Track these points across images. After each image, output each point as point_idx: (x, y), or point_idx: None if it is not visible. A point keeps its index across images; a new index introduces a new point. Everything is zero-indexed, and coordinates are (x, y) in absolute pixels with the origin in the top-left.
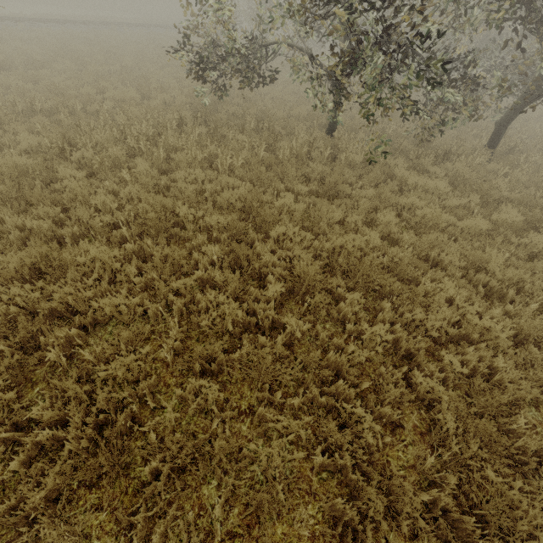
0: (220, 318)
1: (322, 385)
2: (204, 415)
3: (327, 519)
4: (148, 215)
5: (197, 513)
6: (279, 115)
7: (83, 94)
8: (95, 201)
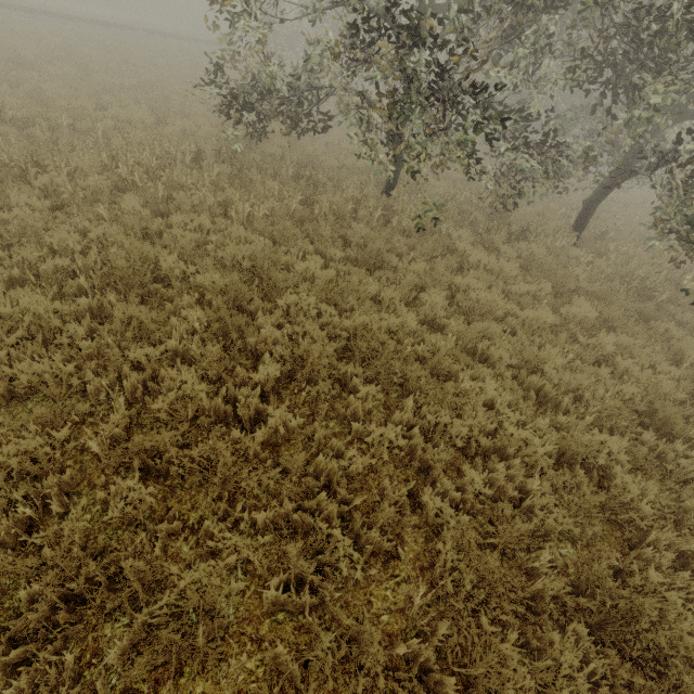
0: (182, 402)
1: (305, 498)
2: (133, 528)
3: (270, 676)
4: (117, 263)
5: (87, 661)
6: (329, 164)
7: (75, 107)
8: (51, 239)
